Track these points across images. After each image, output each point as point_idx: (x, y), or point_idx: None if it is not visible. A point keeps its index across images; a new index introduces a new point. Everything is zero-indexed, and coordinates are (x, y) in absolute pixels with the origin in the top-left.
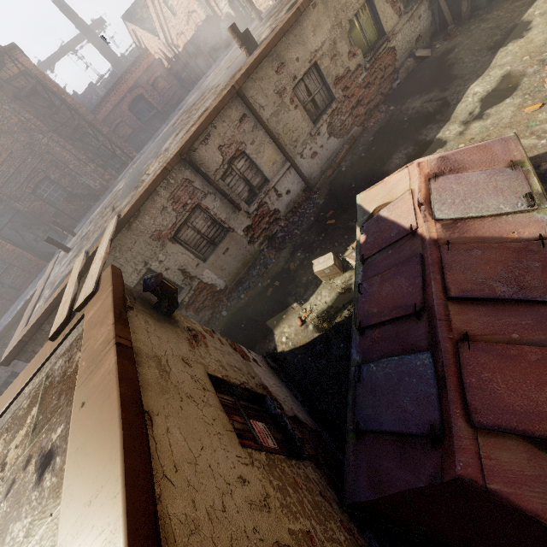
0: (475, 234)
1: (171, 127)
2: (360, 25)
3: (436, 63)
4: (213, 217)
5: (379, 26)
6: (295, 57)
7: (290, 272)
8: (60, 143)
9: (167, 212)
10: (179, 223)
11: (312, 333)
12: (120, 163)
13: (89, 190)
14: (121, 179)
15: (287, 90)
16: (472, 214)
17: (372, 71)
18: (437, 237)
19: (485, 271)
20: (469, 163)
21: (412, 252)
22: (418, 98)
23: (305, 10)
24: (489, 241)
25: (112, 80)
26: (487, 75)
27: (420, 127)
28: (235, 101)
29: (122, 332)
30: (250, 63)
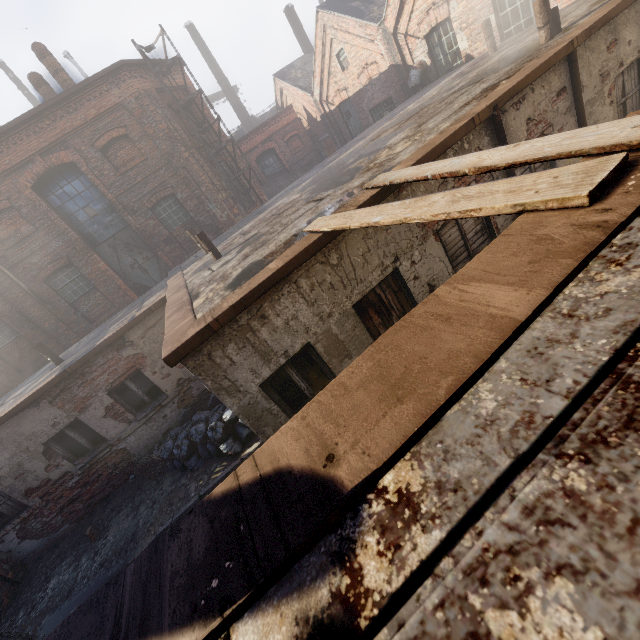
0: None
1: (370, 142)
2: None
3: None
4: (484, 221)
5: None
6: (627, 39)
7: None
8: (199, 161)
9: (444, 189)
10: None
11: None
12: (248, 202)
13: (213, 220)
14: (280, 199)
15: (610, 76)
16: None
17: None
18: None
19: None
20: None
21: None
22: None
23: None
24: None
25: (237, 137)
26: None
27: None
28: (561, 65)
29: None
30: (595, 21)
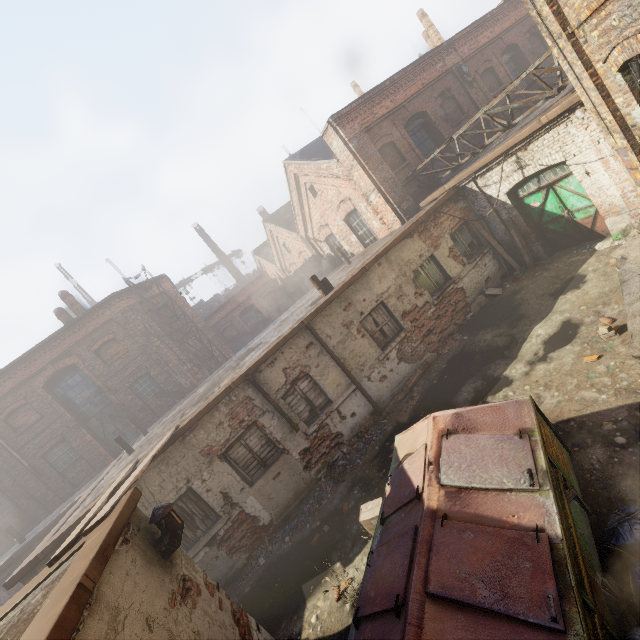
0: (476, 510)
1: (259, 341)
2: (425, 273)
3: (505, 301)
4: (269, 435)
5: (445, 273)
6: (362, 298)
7: (342, 514)
8: (169, 345)
9: (222, 427)
10: (232, 439)
11: (347, 616)
12: (215, 363)
13: (179, 387)
14: (206, 382)
15: (354, 322)
16: (475, 485)
17: (441, 306)
18: (437, 506)
19: (471, 563)
20: (481, 424)
21: (414, 521)
22: (489, 331)
23: (371, 267)
24: (487, 522)
25: (234, 292)
26: (549, 319)
27: (490, 361)
28: (304, 332)
29: (93, 571)
30: (320, 305)
